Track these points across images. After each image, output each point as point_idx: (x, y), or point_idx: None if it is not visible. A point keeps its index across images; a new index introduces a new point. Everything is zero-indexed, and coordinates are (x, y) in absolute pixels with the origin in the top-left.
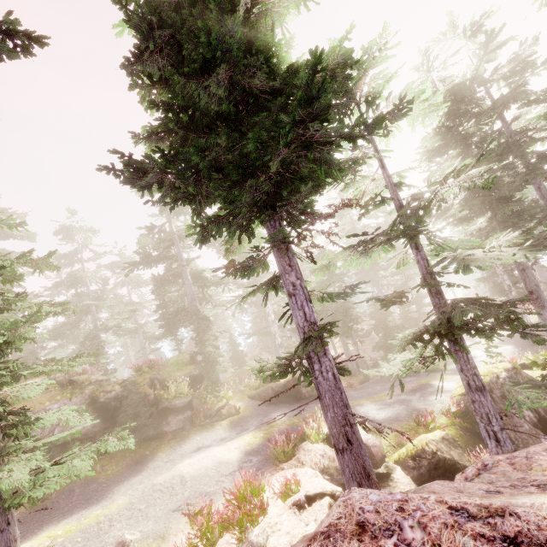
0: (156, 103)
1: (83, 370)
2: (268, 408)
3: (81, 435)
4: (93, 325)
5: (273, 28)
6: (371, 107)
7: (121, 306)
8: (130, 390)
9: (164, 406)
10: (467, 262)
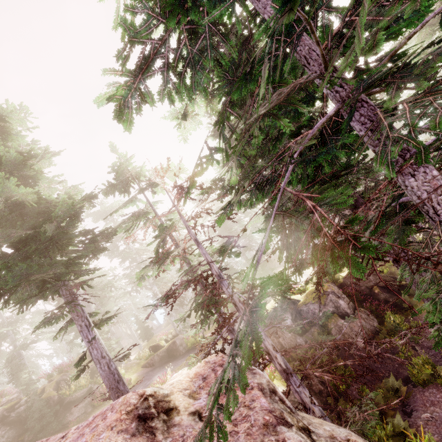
0: None
1: None
2: (153, 372)
3: None
4: (13, 346)
5: (26, 202)
6: (139, 181)
7: (37, 322)
8: (35, 399)
9: (67, 401)
10: (194, 269)
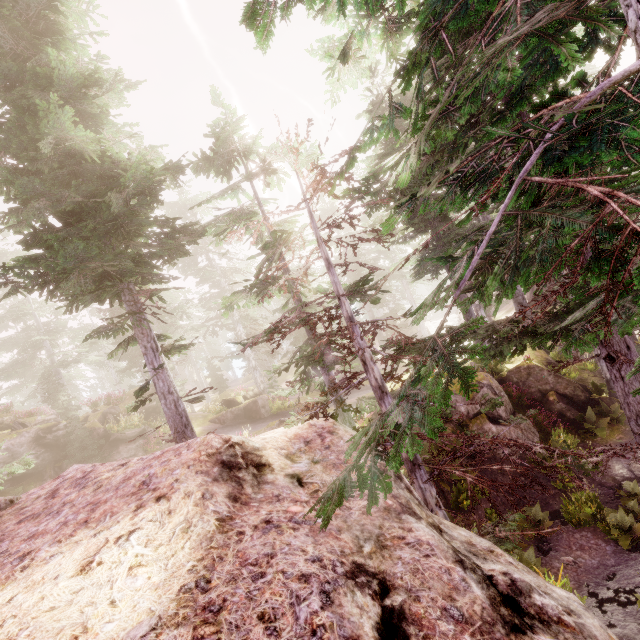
0: (11, 198)
1: (29, 411)
2: (223, 431)
3: (31, 470)
4: (50, 361)
5: (85, 152)
6: (248, 161)
7: (81, 338)
8: (76, 426)
9: (115, 437)
10: (306, 309)
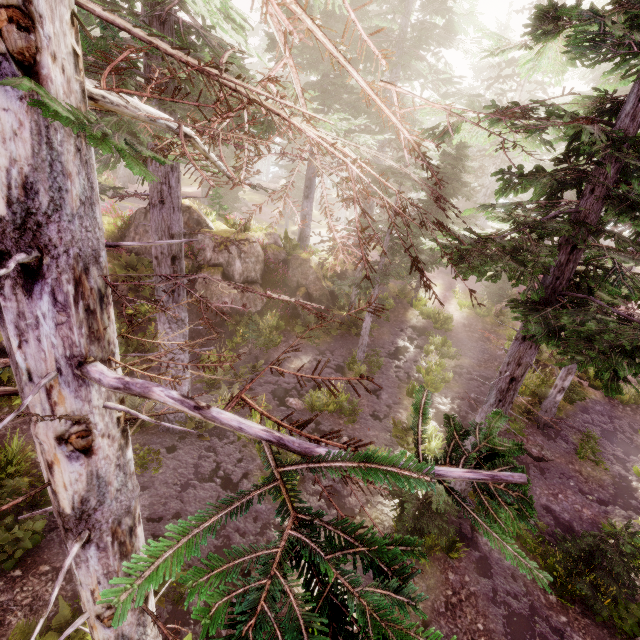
0: None
1: None
2: None
3: None
4: None
5: None
6: None
7: None
8: None
9: None
10: None
